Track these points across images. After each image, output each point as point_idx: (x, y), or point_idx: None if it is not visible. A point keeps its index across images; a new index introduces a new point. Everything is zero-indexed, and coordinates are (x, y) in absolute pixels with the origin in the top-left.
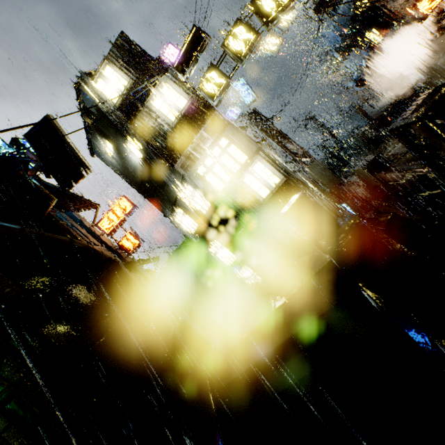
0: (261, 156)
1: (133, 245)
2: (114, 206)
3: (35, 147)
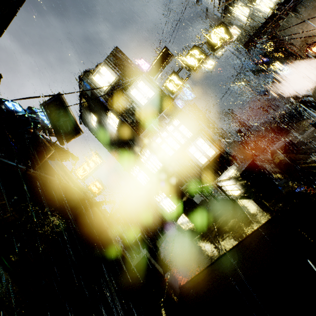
0: (202, 134)
1: (98, 189)
2: (89, 159)
3: (46, 113)
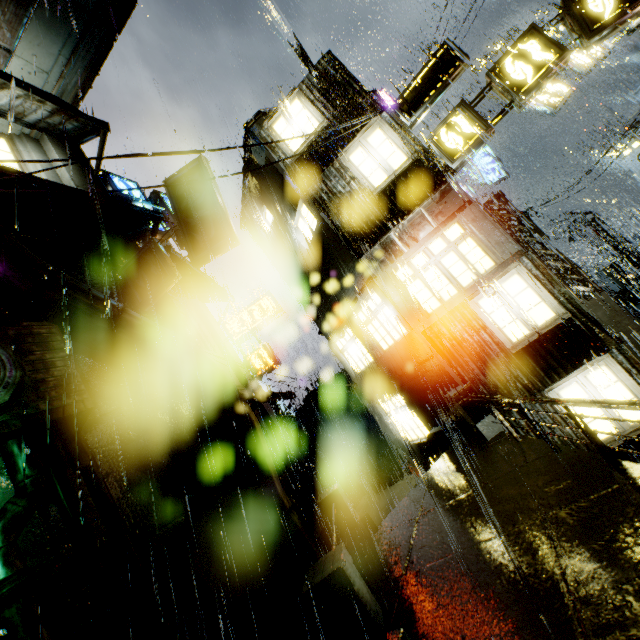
0: (523, 265)
1: (264, 366)
2: (252, 303)
3: (173, 199)
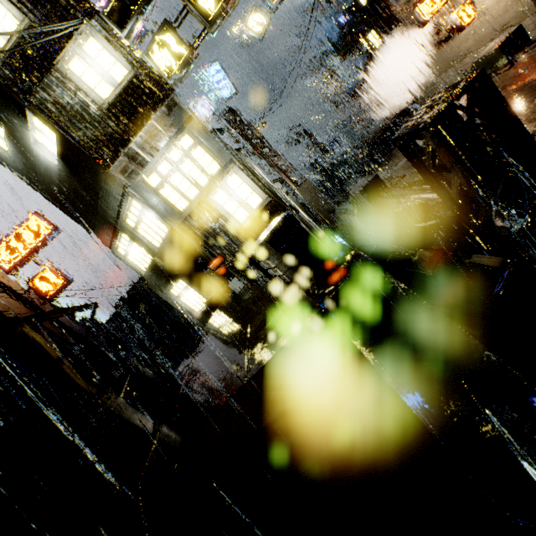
0: (238, 166)
1: (53, 287)
2: (18, 227)
3: None
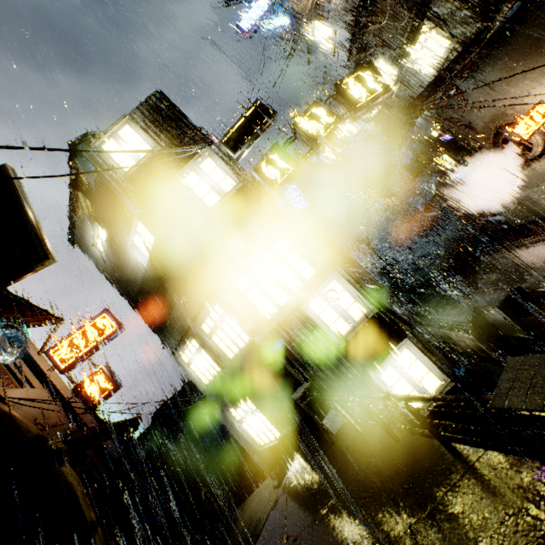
0: (338, 271)
1: (100, 392)
2: (86, 323)
3: None
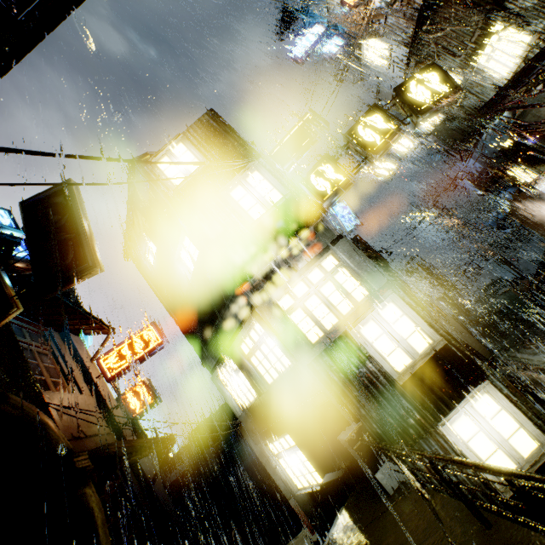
0: (396, 293)
1: (141, 405)
2: (134, 334)
3: (27, 220)
